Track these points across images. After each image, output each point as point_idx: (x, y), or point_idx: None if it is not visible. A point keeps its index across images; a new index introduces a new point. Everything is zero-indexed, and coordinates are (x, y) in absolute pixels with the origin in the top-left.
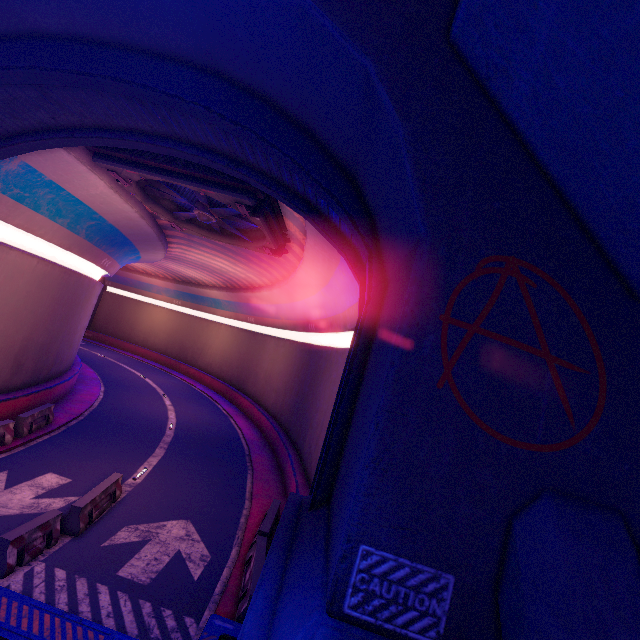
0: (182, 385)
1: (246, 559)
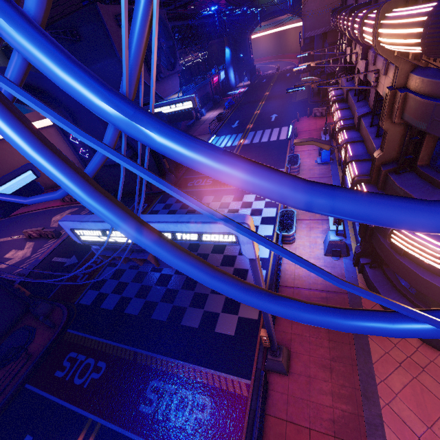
0: None
1: None
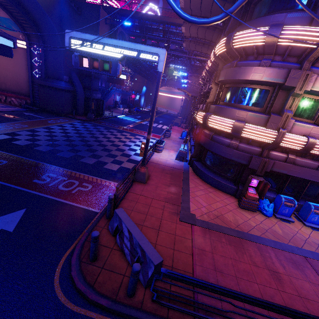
0: None
1: (9, 101)
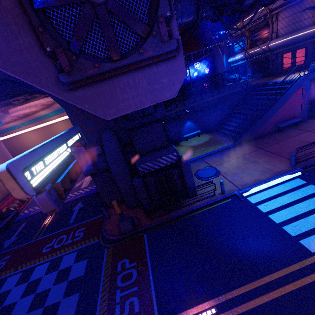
0: None
1: None
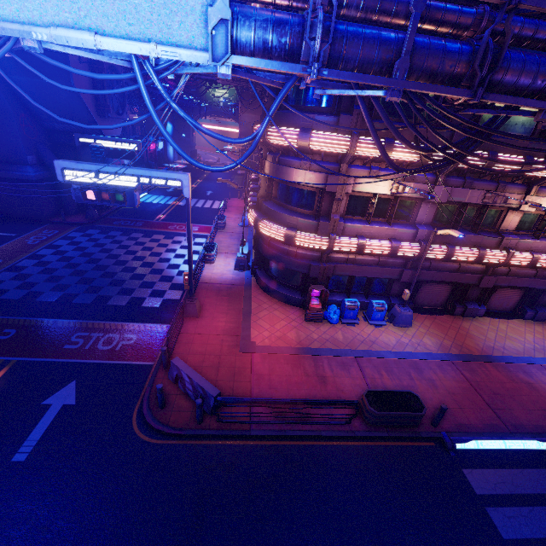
0: None
1: None
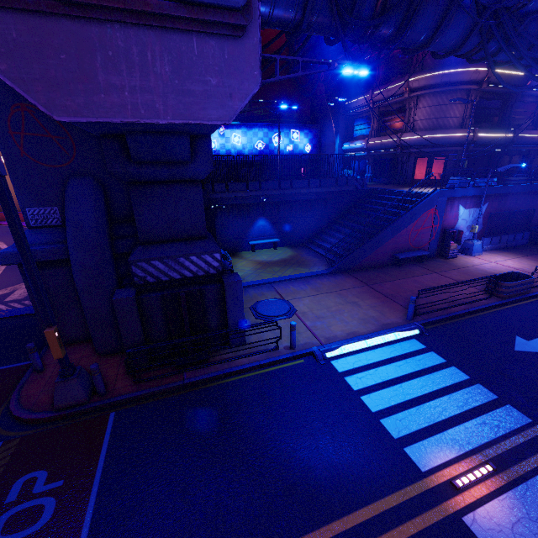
0: (3, 228)
1: None
